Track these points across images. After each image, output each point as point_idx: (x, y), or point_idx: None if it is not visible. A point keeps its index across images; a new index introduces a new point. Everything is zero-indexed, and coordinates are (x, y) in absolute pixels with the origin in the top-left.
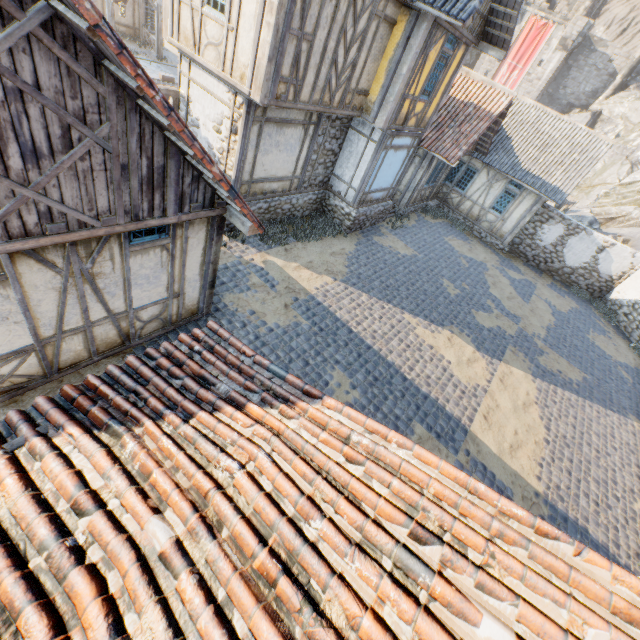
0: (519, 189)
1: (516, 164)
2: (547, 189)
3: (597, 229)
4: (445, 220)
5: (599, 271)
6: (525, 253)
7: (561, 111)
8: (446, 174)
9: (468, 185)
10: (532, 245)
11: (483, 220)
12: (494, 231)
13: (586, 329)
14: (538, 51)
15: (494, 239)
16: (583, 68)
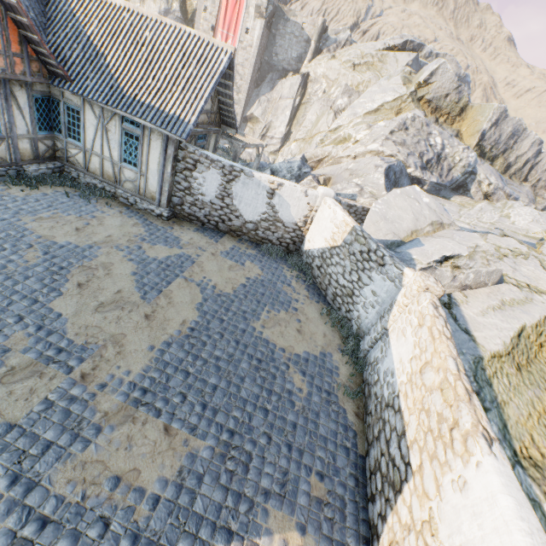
0: (138, 127)
1: (118, 89)
2: (165, 120)
3: (308, 172)
4: (66, 188)
5: (282, 220)
6: (195, 214)
7: (280, 76)
8: (32, 118)
9: (81, 132)
10: (197, 202)
11: (124, 180)
12: (142, 192)
13: (258, 310)
14: (242, 19)
15: (147, 203)
16: (285, 36)
